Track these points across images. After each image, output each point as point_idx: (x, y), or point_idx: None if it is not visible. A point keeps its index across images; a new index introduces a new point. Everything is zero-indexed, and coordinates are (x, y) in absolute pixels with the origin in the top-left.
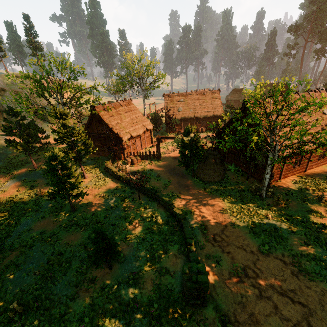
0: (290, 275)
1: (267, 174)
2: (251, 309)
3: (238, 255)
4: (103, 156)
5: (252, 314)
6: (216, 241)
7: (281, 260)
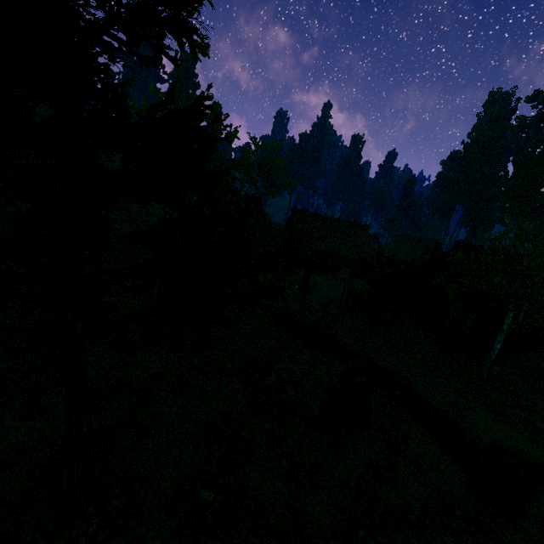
0: None
1: (499, 344)
2: None
3: None
4: None
5: None
6: None
7: None
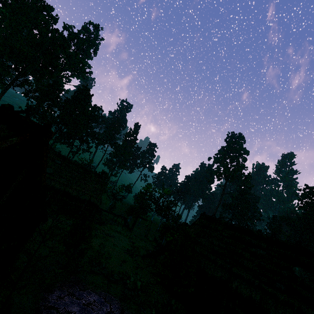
0: None
1: None
2: None
3: None
4: None
5: None
6: None
7: None
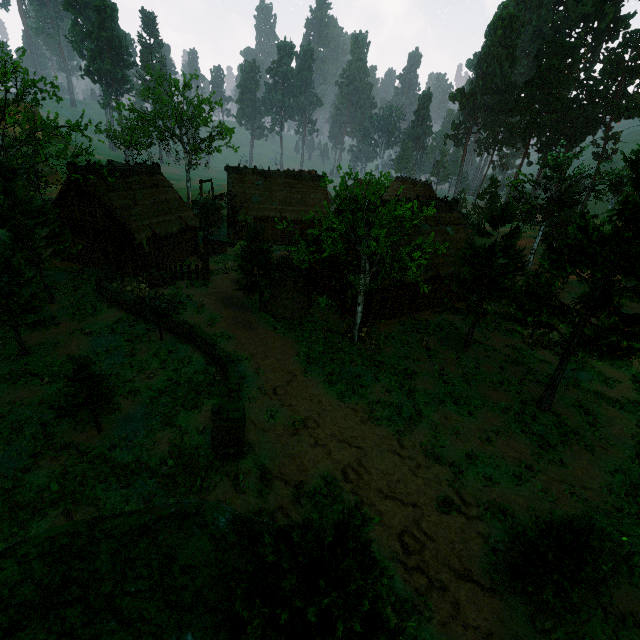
0: (358, 423)
1: (359, 307)
2: (301, 459)
3: (301, 407)
4: (92, 267)
5: (301, 464)
6: (277, 395)
7: (352, 409)
